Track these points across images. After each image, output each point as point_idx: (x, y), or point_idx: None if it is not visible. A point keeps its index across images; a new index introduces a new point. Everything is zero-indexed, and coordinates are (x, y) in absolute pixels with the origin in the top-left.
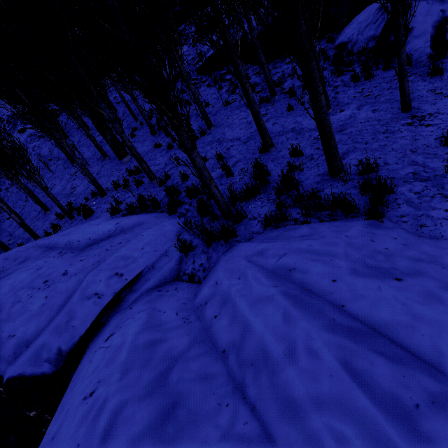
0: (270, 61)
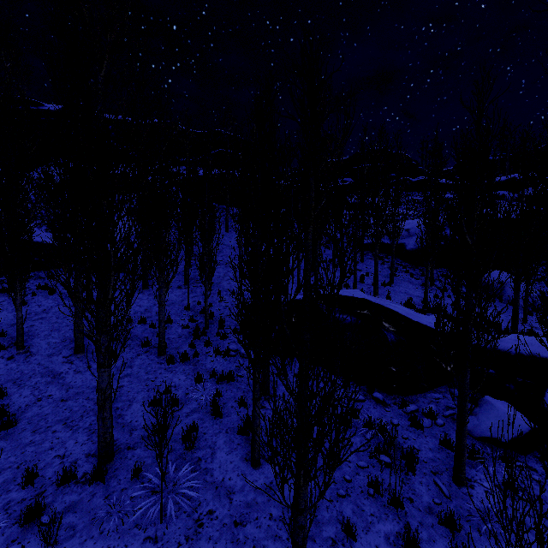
0: (418, 266)
